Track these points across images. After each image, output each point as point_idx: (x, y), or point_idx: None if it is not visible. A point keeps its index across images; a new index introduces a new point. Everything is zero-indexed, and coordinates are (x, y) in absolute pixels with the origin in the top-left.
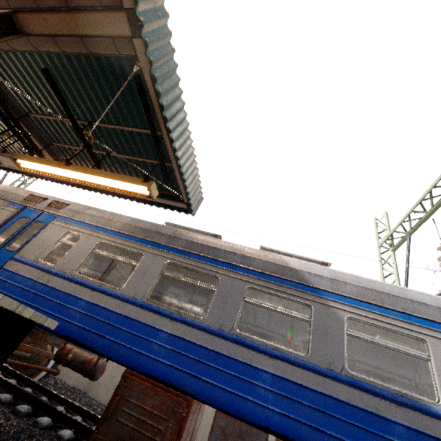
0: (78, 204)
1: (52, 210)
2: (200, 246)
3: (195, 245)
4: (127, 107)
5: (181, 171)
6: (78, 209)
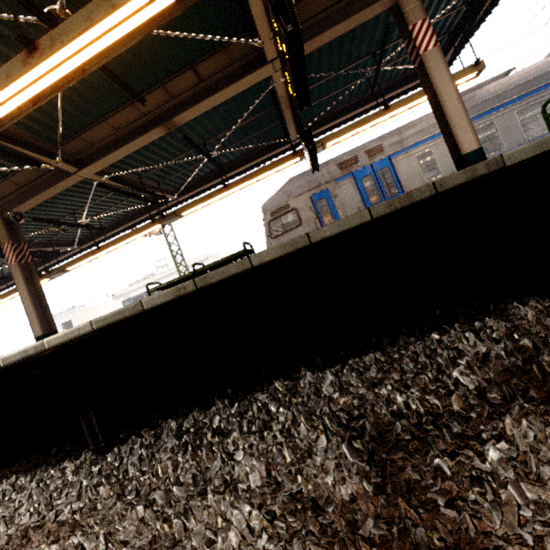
0: (384, 139)
1: (377, 157)
2: (527, 84)
3: (522, 87)
4: (433, 4)
5: (474, 34)
6: (396, 140)
